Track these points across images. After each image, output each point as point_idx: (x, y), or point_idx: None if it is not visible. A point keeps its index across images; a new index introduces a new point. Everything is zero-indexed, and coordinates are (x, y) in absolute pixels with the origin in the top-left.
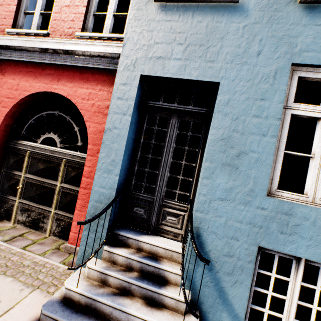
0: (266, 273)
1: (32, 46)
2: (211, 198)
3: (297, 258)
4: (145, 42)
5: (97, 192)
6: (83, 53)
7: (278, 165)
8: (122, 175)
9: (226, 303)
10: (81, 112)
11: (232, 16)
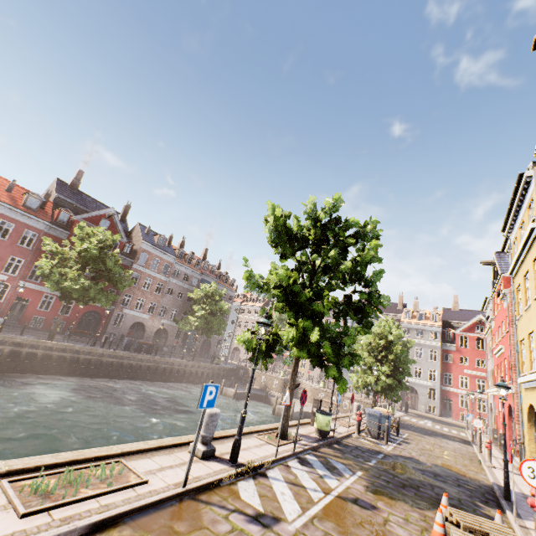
0: None
1: None
2: None
3: None
4: None
5: None
6: None
7: None
8: None
9: None
10: None
11: None
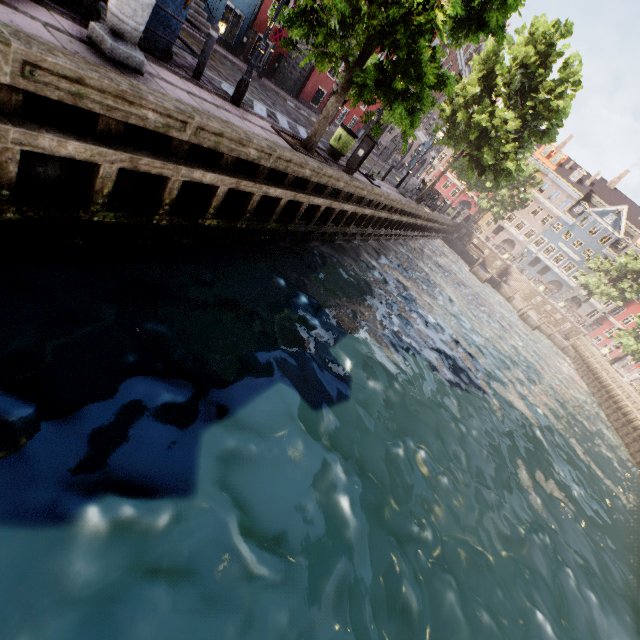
0: None
1: None
2: None
3: None
4: None
5: None
6: None
7: None
8: None
9: None
10: None
11: None
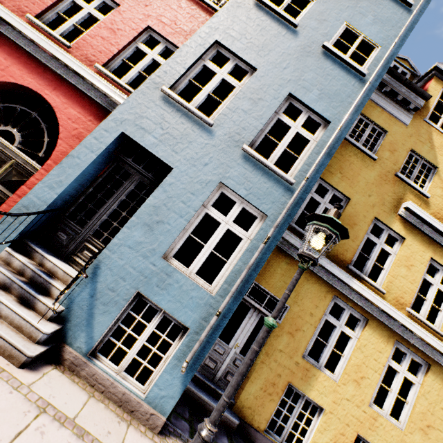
0: (134, 315)
1: (45, 48)
2: (123, 244)
3: (161, 310)
4: (139, 112)
5: (29, 199)
6: (92, 84)
7: (181, 241)
8: (63, 197)
9: (90, 326)
10: (60, 128)
11: (204, 133)
